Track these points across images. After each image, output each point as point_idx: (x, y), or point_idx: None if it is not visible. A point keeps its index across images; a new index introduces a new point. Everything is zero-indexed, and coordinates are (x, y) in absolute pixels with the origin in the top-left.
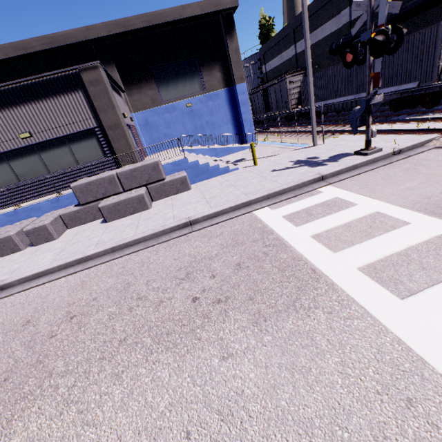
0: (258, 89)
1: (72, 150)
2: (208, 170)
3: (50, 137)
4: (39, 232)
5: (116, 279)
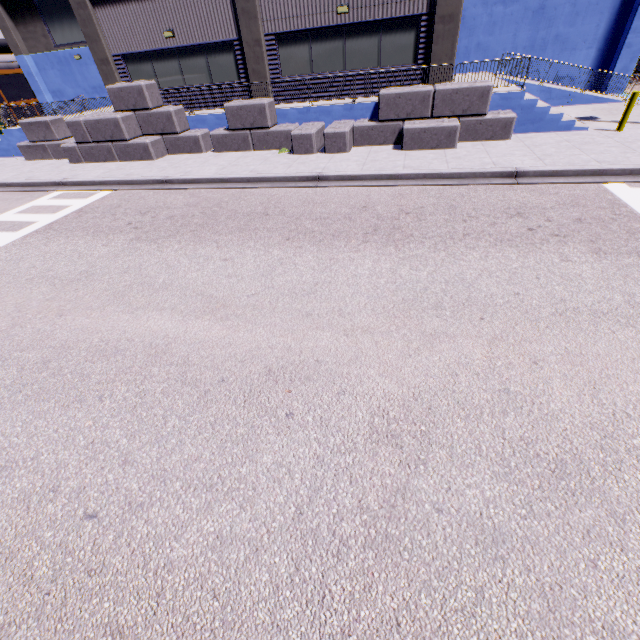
0: None
1: (381, 44)
2: (542, 119)
3: (366, 19)
4: (336, 139)
5: (437, 200)
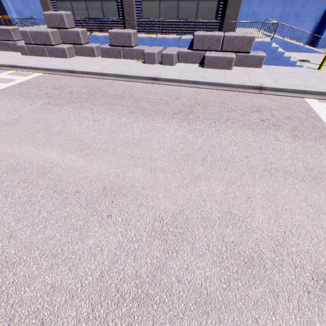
0: None
1: (198, 5)
2: (280, 58)
3: None
4: (168, 57)
5: (216, 98)
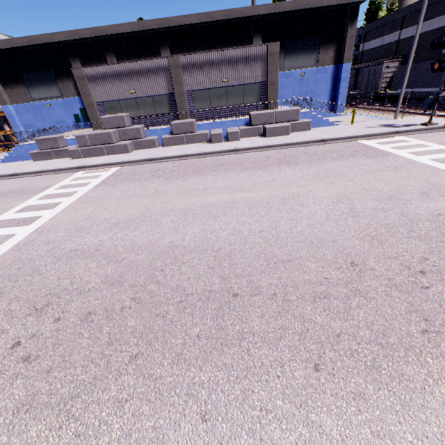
0: (353, 67)
1: (243, 94)
2: (321, 121)
3: (236, 84)
4: (234, 134)
5: (296, 152)
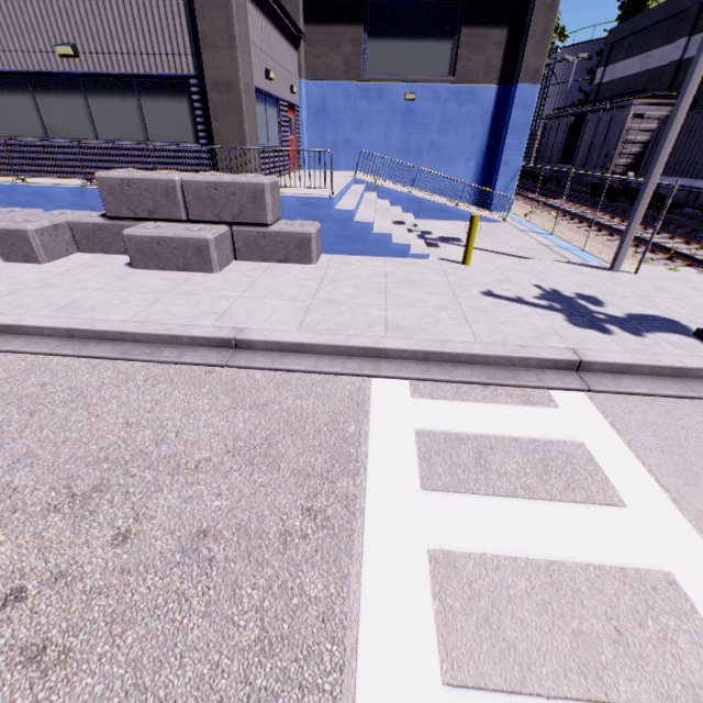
0: (567, 112)
1: (143, 110)
2: (366, 237)
3: (109, 70)
4: (14, 239)
5: None
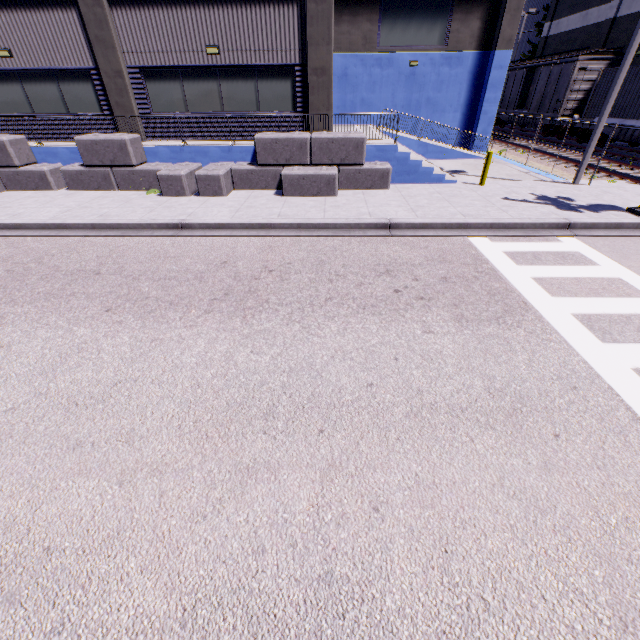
0: (522, 65)
1: (258, 89)
2: (417, 171)
3: (239, 62)
4: (210, 182)
5: (307, 254)
